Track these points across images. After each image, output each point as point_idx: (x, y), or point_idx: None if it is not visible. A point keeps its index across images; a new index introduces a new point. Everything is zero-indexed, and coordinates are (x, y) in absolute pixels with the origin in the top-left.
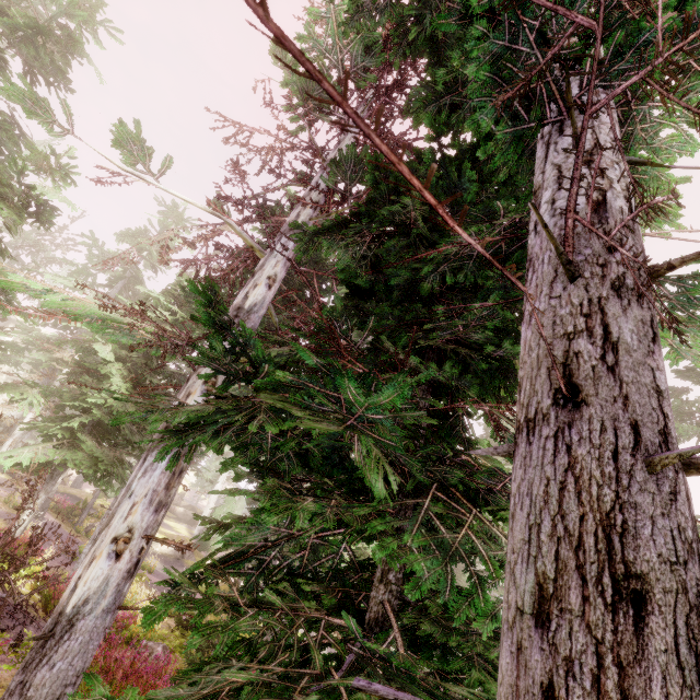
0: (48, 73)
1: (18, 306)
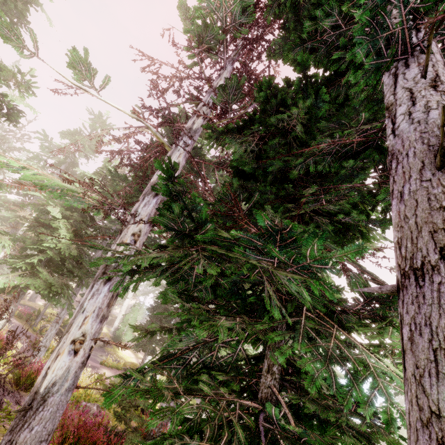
0: (13, 15)
1: None
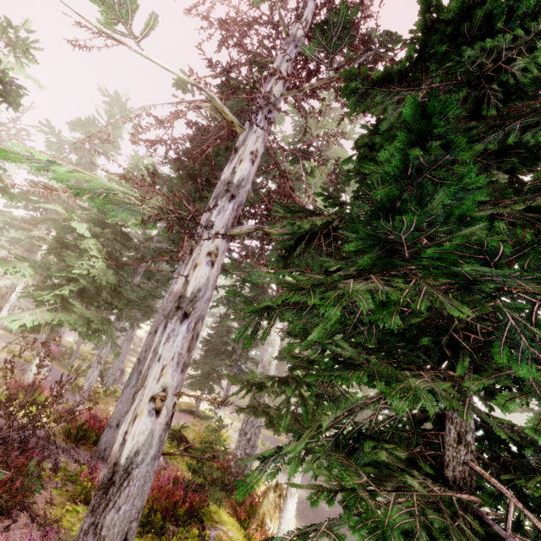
0: None
1: (2, 186)
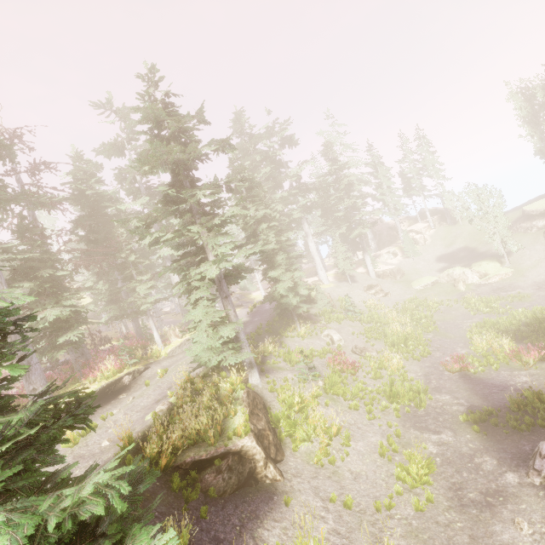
0: None
1: None
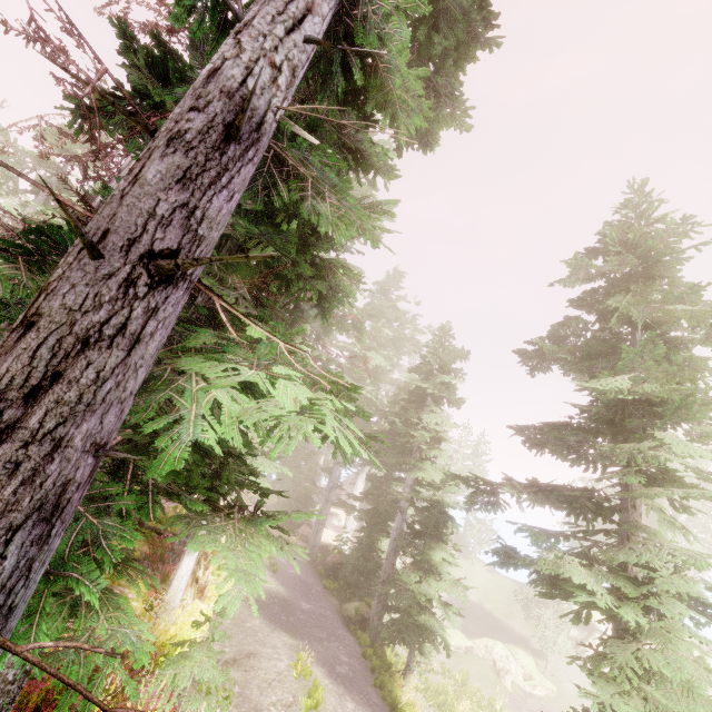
0: None
1: None
